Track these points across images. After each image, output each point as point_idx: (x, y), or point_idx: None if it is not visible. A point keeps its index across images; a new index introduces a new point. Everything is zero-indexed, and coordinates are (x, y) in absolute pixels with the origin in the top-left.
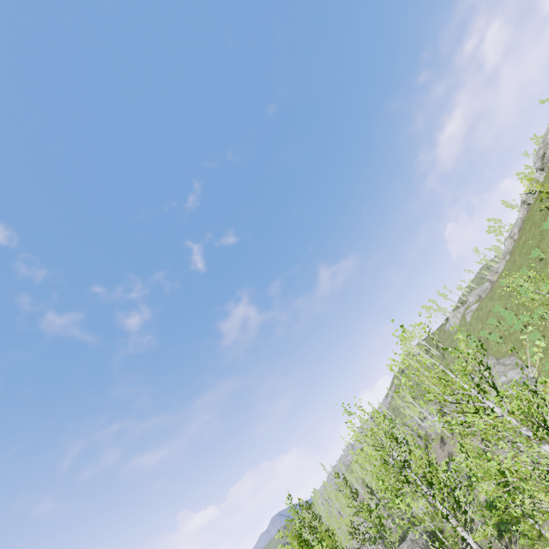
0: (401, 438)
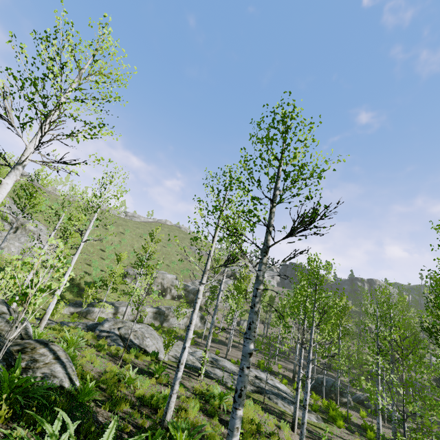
0: None
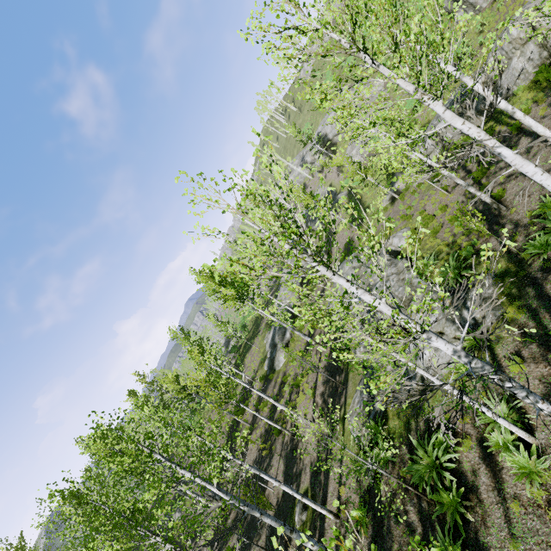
0: (273, 196)
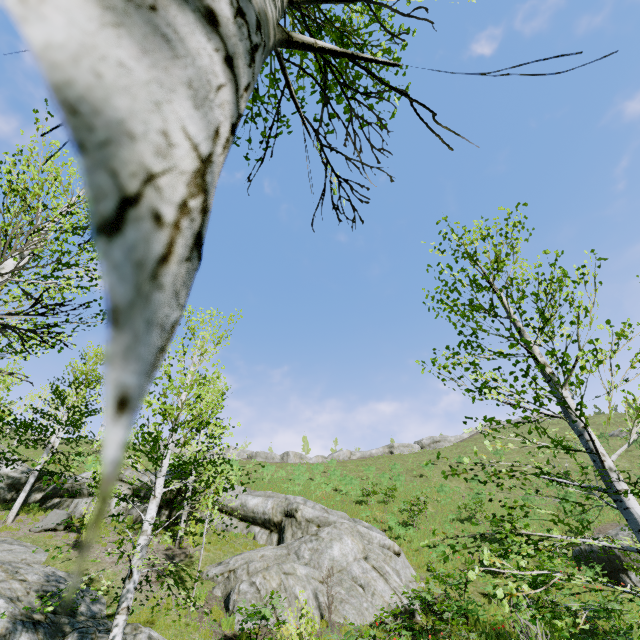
0: None
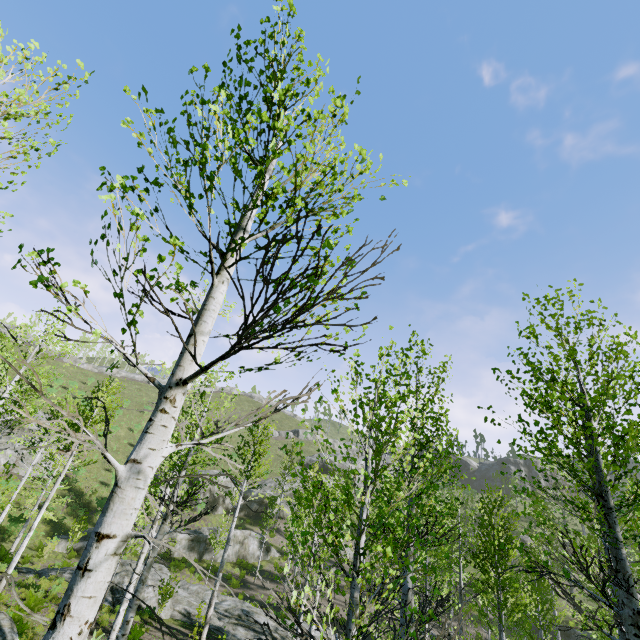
0: None
